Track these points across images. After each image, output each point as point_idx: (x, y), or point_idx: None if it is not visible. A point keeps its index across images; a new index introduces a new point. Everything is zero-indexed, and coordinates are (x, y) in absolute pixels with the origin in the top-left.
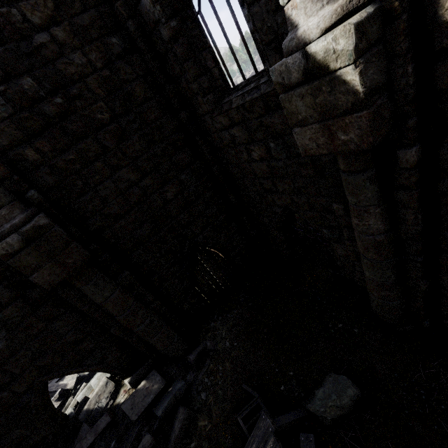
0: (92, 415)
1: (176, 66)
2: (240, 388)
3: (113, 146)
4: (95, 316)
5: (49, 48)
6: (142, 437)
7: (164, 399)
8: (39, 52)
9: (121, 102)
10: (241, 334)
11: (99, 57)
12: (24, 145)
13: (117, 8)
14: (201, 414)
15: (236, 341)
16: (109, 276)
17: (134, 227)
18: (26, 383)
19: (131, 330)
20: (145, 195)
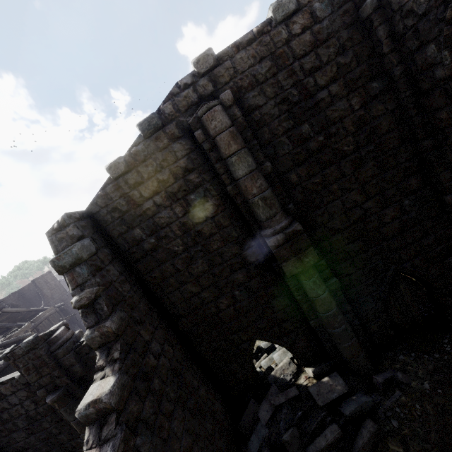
0: (279, 382)
1: (440, 99)
2: (450, 440)
3: (349, 172)
4: (303, 306)
5: (324, 101)
6: (327, 424)
7: (348, 403)
8: (318, 105)
9: (366, 135)
10: (448, 384)
11: (358, 101)
12: (291, 172)
13: (388, 58)
14: (392, 438)
15: (441, 389)
16: (322, 278)
17: (347, 242)
18: (248, 335)
19: (324, 328)
20: (364, 216)
